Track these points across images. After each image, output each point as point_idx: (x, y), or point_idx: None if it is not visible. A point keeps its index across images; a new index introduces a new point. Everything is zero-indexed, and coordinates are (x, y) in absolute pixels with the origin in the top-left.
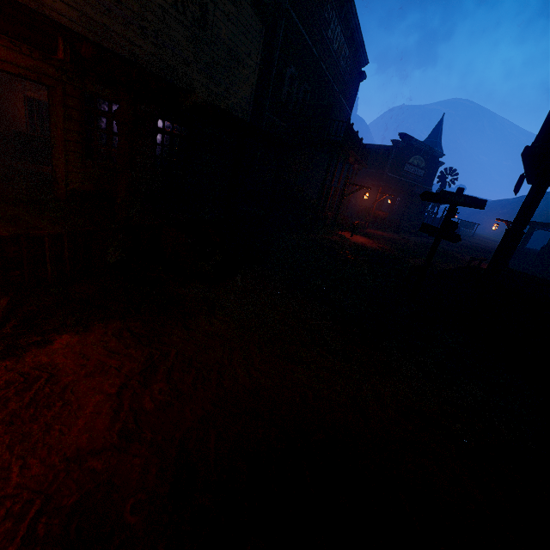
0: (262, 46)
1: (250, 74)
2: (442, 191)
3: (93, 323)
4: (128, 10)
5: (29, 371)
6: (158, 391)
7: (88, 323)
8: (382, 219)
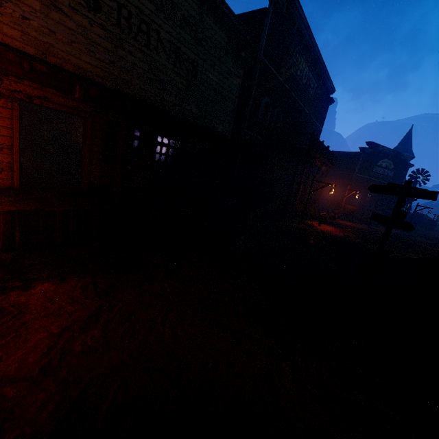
0: (243, 85)
1: (231, 104)
2: (389, 183)
3: (71, 277)
4: (141, 69)
5: (7, 307)
6: (91, 336)
7: (65, 276)
8: (352, 212)
